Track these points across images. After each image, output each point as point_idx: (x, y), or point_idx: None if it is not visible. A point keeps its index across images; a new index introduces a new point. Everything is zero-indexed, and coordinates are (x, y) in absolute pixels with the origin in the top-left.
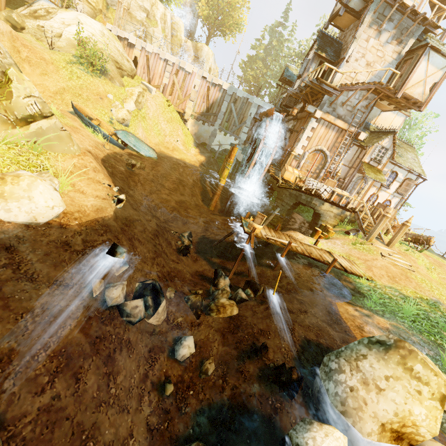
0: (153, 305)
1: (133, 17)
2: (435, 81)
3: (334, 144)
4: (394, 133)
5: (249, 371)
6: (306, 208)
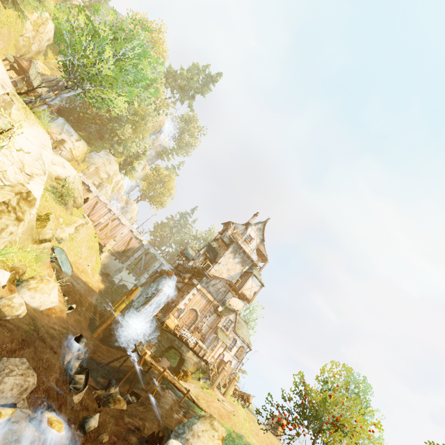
0: (85, 384)
1: (98, 174)
2: (255, 290)
3: (204, 308)
4: (236, 312)
5: (131, 439)
6: (174, 355)
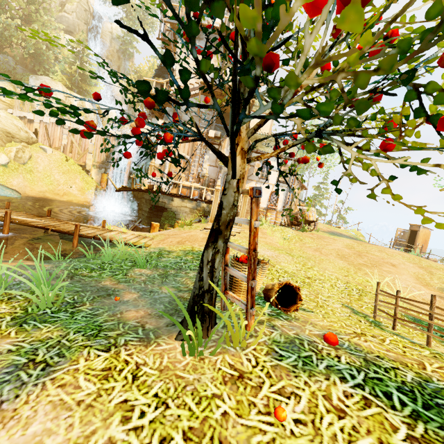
0: None
1: None
2: None
3: (193, 148)
4: None
5: None
6: None
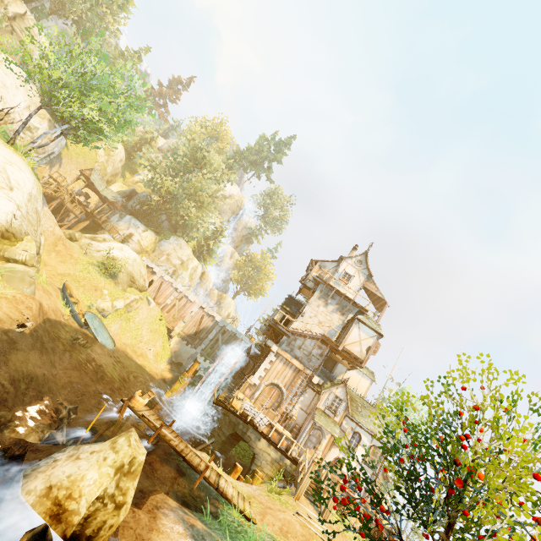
0: None
1: (170, 261)
2: (369, 345)
3: (292, 383)
4: (345, 383)
5: None
6: None
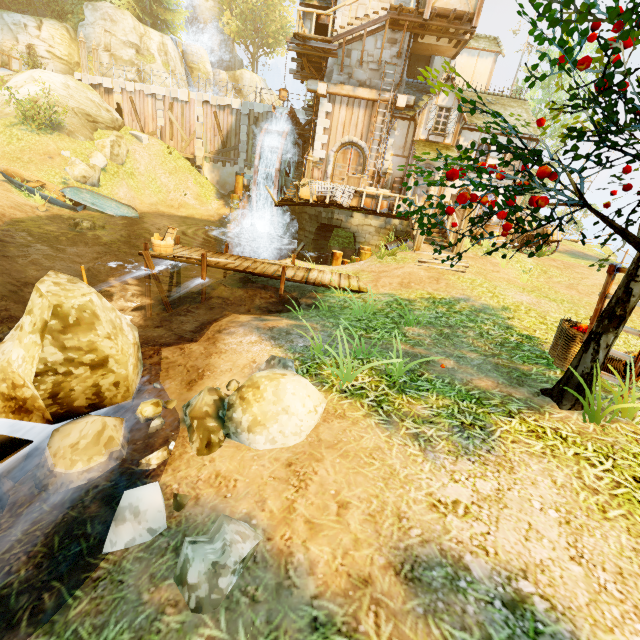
0: None
1: (118, 59)
2: None
3: (369, 128)
4: (449, 79)
5: None
6: None
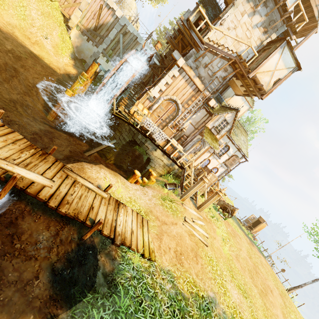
0: None
1: None
2: (280, 77)
3: (189, 101)
4: (237, 110)
5: None
6: None
